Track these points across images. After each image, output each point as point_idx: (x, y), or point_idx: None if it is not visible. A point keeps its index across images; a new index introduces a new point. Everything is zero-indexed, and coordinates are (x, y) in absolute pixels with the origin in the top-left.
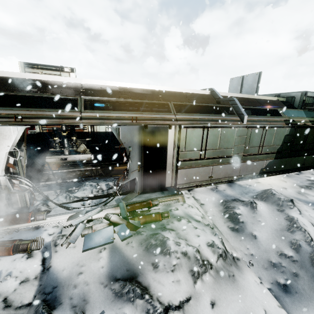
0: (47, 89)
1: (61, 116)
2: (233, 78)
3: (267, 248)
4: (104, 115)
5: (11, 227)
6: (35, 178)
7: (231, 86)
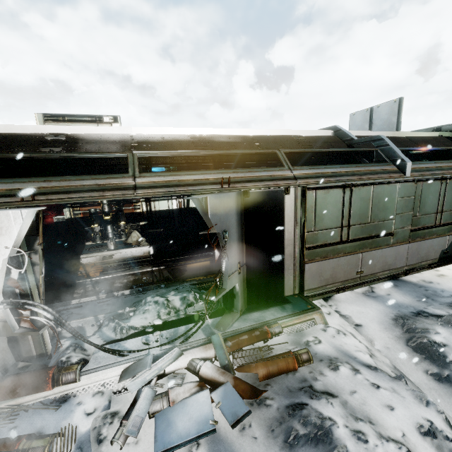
0: (78, 146)
1: (100, 186)
2: (355, 113)
3: None
4: (174, 179)
5: (16, 402)
6: (63, 292)
7: (353, 125)
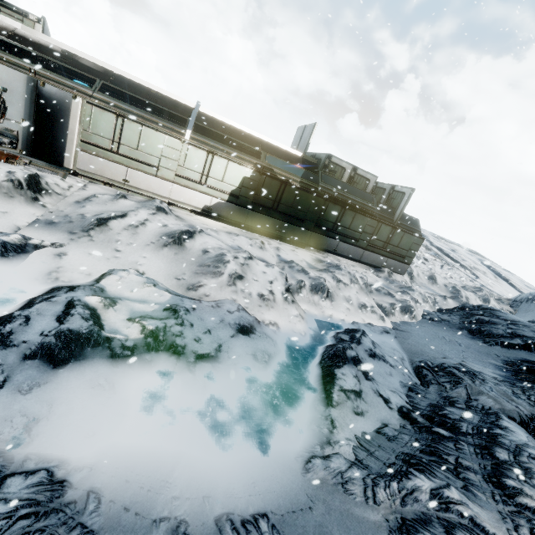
0: None
1: None
2: (300, 127)
3: (79, 212)
4: (1, 55)
5: None
6: None
7: (295, 137)
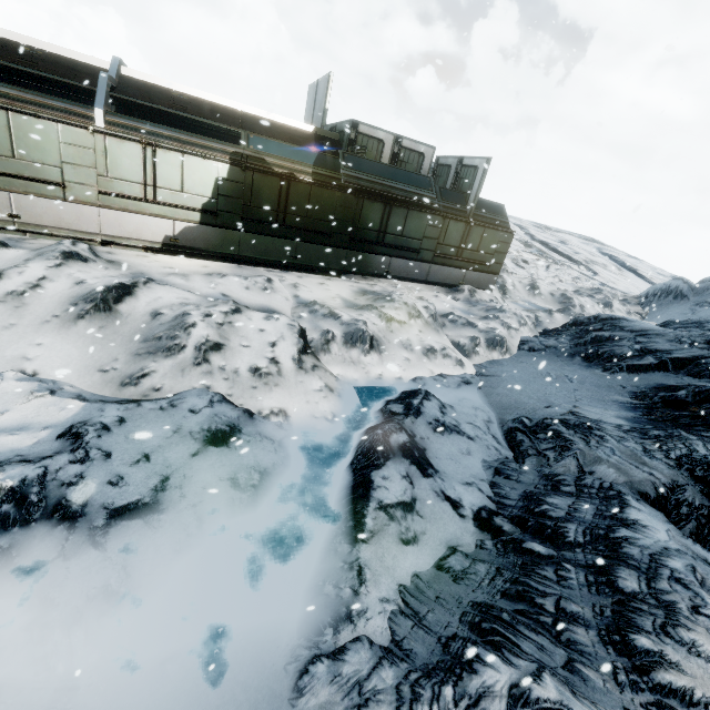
0: None
1: None
2: (311, 86)
3: None
4: None
5: None
6: None
7: (308, 104)
